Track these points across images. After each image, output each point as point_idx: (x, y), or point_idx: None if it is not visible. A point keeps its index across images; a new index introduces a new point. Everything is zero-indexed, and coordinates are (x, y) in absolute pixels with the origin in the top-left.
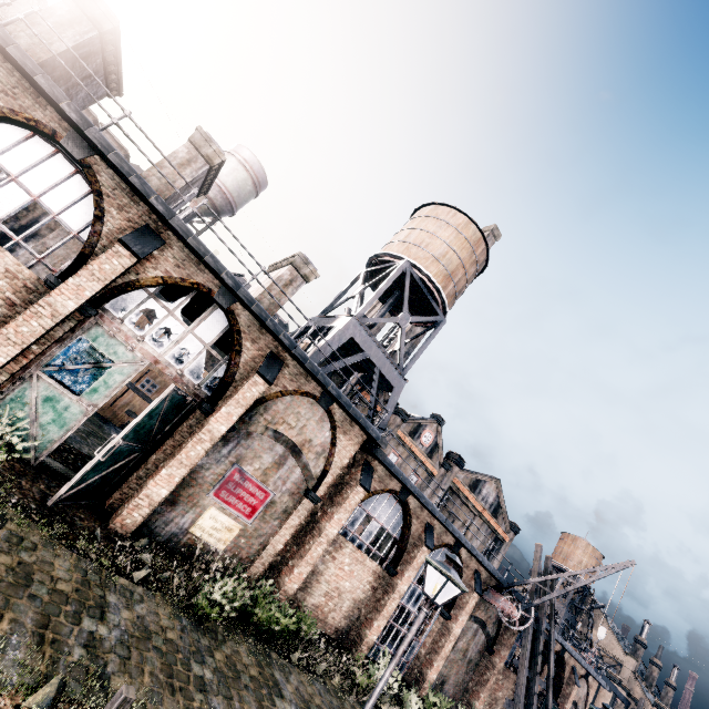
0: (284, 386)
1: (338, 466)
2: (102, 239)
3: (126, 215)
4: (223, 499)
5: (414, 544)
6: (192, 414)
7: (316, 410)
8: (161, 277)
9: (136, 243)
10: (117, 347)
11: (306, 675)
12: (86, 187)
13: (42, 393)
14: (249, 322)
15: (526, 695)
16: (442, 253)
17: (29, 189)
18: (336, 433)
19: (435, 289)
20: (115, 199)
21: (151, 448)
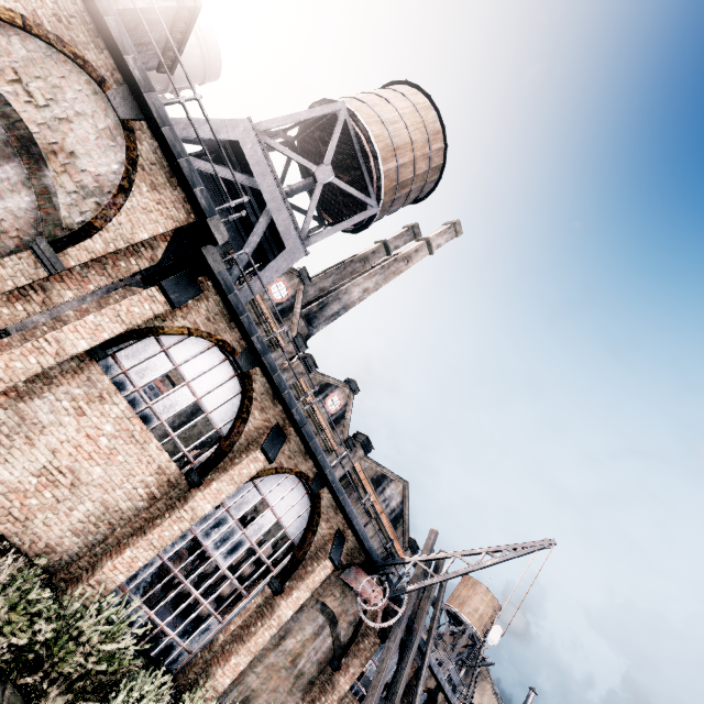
0: (35, 14)
1: (123, 235)
2: None
3: None
4: None
5: (247, 448)
6: None
7: (102, 110)
8: None
9: None
10: None
11: None
12: None
13: None
14: None
15: None
16: (391, 119)
17: None
18: (133, 174)
19: (372, 155)
20: None
21: None
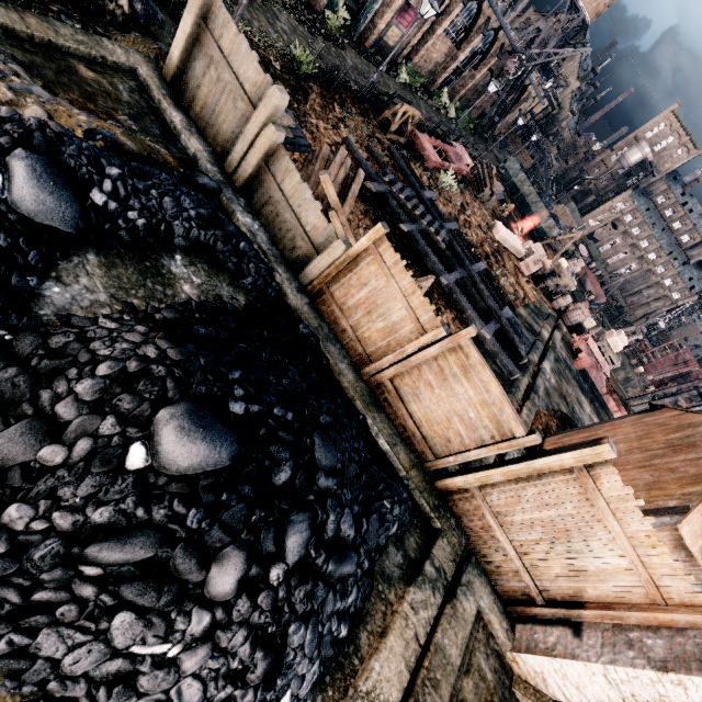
0: None
1: None
2: None
3: None
4: (398, 21)
5: (476, 32)
6: None
7: None
8: None
9: None
10: None
11: (422, 101)
12: None
13: None
14: None
15: (497, 106)
16: None
17: None
18: None
19: None
20: None
21: None
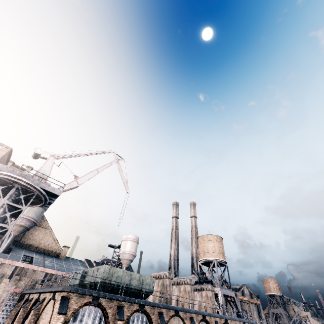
0: None
1: None
2: None
3: (212, 323)
4: None
5: None
6: None
7: None
8: None
9: None
10: None
11: None
12: (205, 323)
13: None
14: (230, 322)
15: None
16: (219, 250)
17: None
18: None
19: (224, 261)
20: (210, 321)
21: None
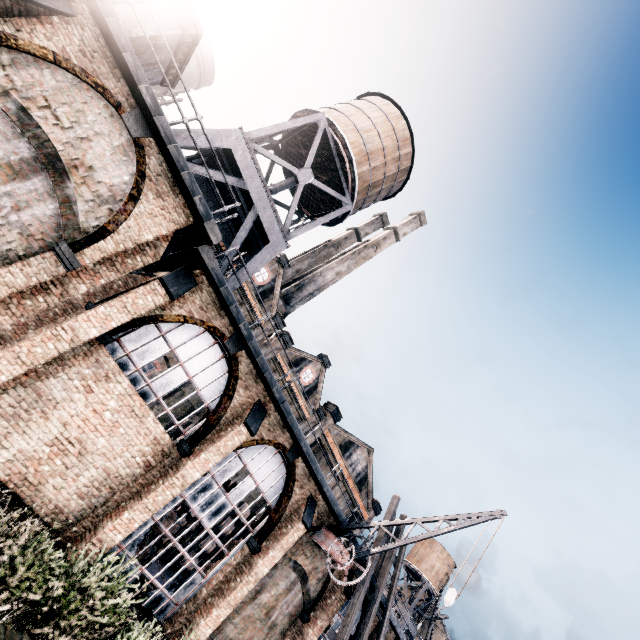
0: (64, 50)
1: (131, 236)
2: None
3: None
4: None
5: (232, 422)
6: None
7: (117, 130)
8: None
9: None
10: None
11: None
12: None
13: None
14: None
15: None
16: (365, 128)
17: None
18: (142, 184)
19: (348, 159)
20: None
21: None
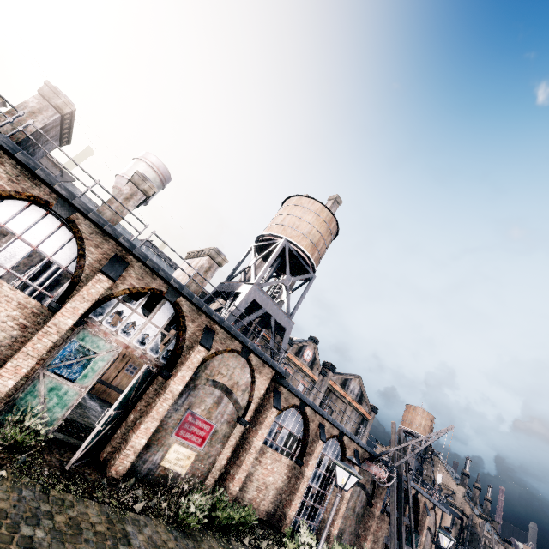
0: (216, 348)
1: (258, 397)
2: (85, 270)
3: (101, 250)
4: (182, 436)
5: (313, 440)
6: (154, 380)
7: (239, 360)
8: (127, 289)
9: (111, 270)
10: (99, 342)
11: None
12: (70, 234)
13: (48, 386)
14: (190, 309)
15: (397, 530)
16: (308, 231)
17: (30, 242)
18: (254, 374)
19: (306, 257)
20: (92, 241)
21: (128, 409)
